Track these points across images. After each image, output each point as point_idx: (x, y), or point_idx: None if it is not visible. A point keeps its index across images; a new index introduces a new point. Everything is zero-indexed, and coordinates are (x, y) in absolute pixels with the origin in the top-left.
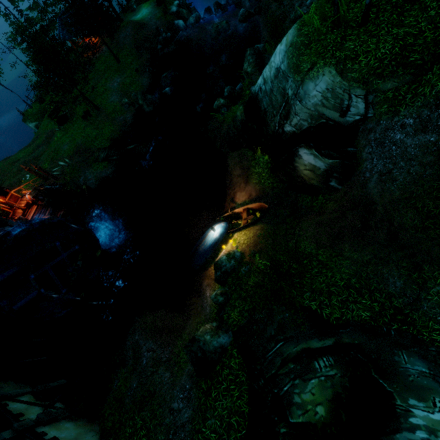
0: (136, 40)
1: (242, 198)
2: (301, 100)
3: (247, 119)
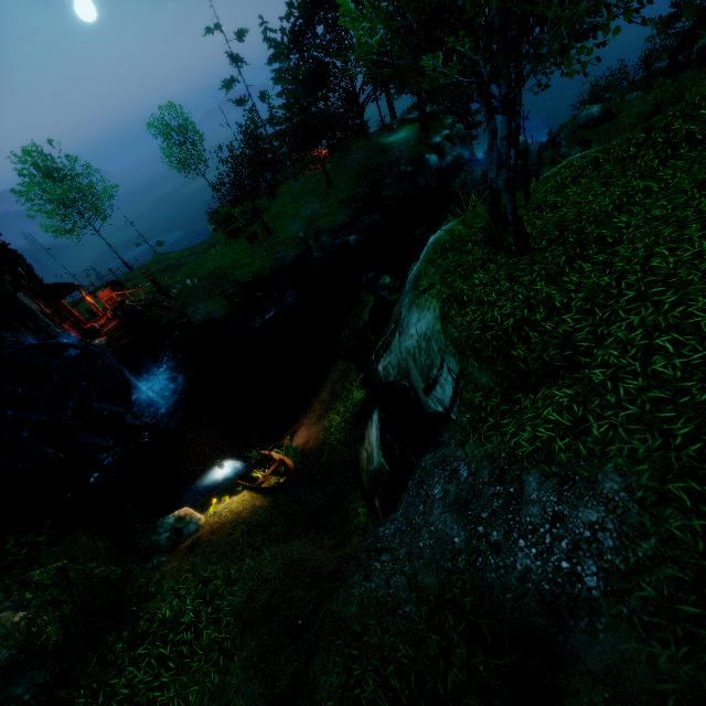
0: (363, 167)
1: (300, 439)
2: (401, 333)
3: (369, 322)
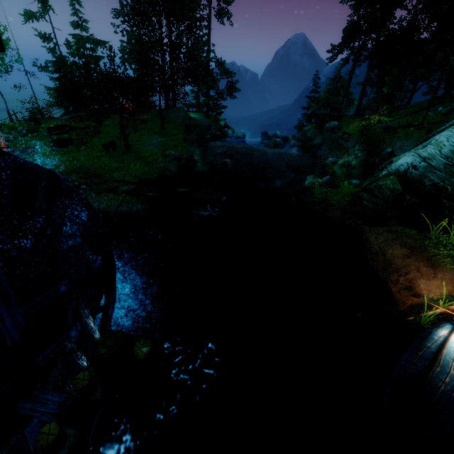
0: (187, 122)
1: (438, 289)
2: None
3: (404, 190)
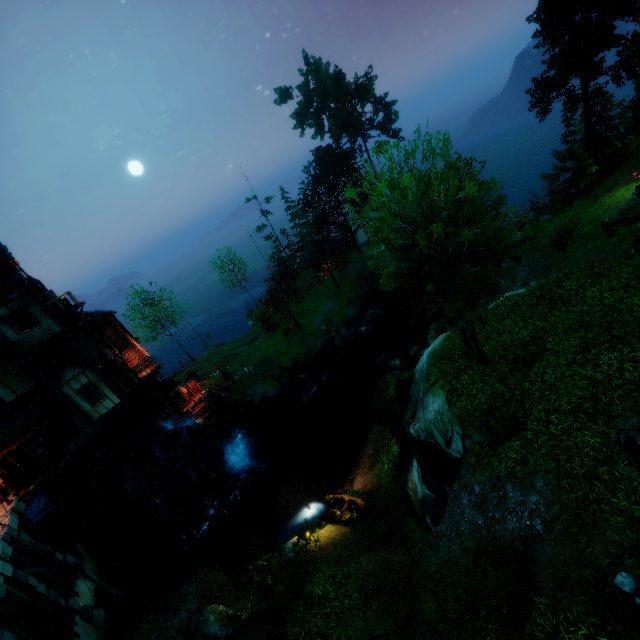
0: (361, 274)
1: (358, 484)
2: (423, 409)
3: (395, 398)
